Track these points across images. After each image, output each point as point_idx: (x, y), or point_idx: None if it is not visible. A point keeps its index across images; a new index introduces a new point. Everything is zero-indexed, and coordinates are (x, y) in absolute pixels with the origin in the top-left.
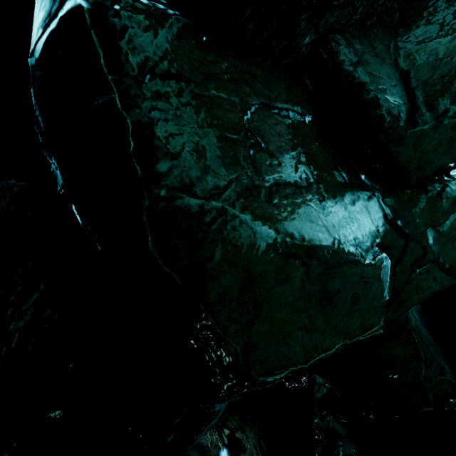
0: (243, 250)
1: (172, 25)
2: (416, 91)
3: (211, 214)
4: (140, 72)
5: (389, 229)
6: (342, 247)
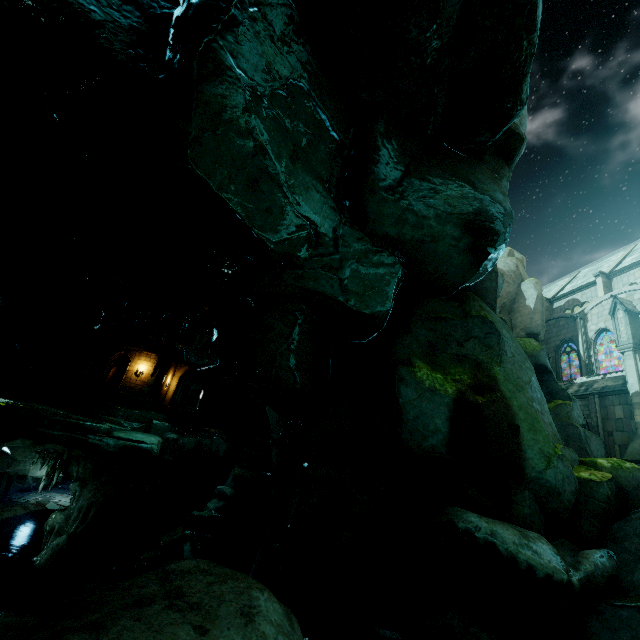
0: (232, 102)
1: (286, 6)
2: (405, 182)
3: (232, 74)
4: (254, 4)
5: (331, 237)
6: (284, 178)
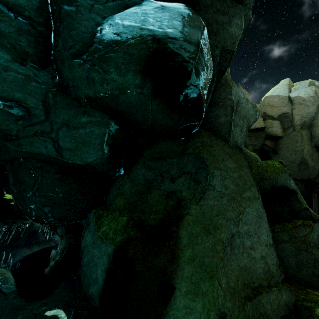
0: None
1: None
2: (94, 44)
3: None
4: None
5: (41, 108)
6: None
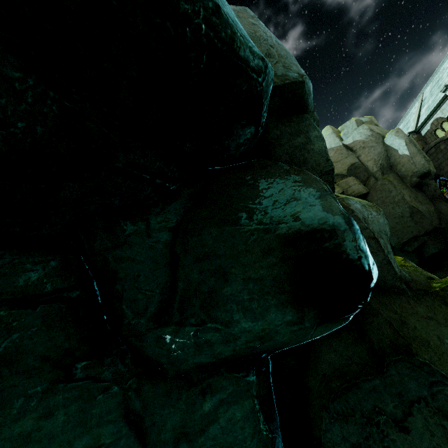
0: None
1: None
2: (178, 280)
3: None
4: None
5: (126, 431)
6: None
